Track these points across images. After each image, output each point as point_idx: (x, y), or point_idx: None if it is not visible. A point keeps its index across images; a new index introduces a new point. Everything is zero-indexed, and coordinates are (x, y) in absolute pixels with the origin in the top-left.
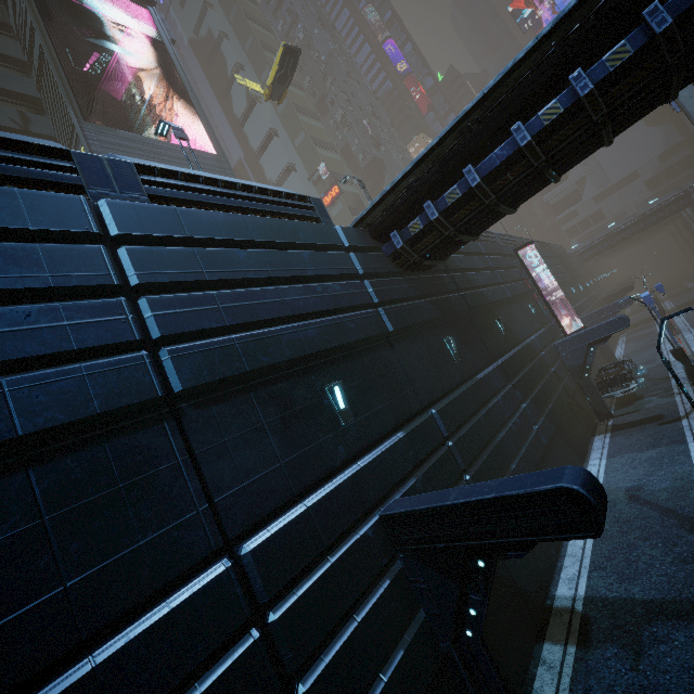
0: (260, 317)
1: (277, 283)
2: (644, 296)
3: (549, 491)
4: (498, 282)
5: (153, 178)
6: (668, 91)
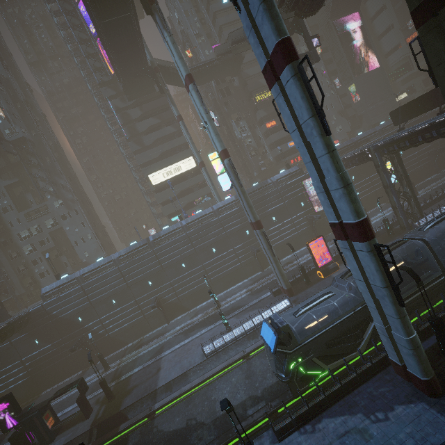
0: None
1: None
2: None
3: None
4: None
5: None
6: None
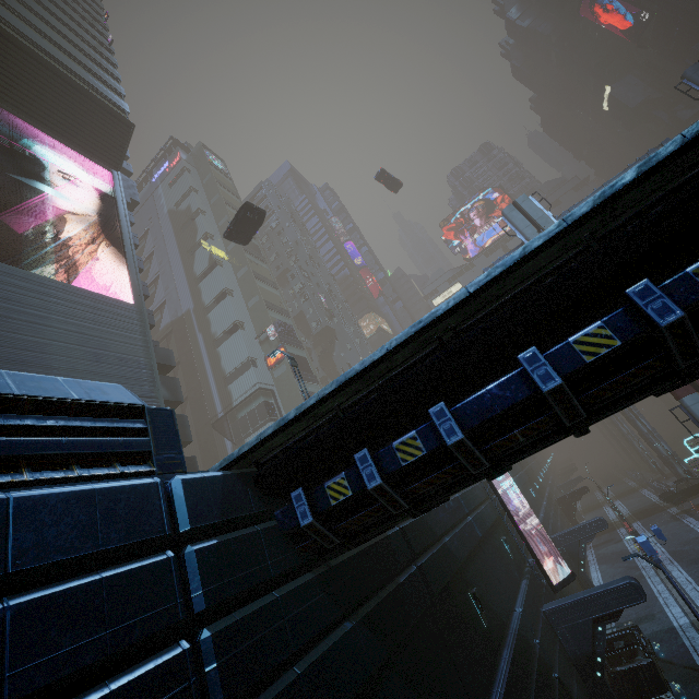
0: None
1: None
2: (642, 541)
3: None
4: (464, 514)
5: None
6: None
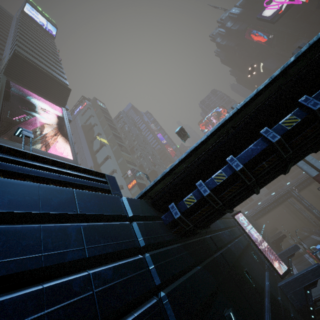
0: None
1: None
2: (319, 248)
3: None
4: (233, 238)
5: None
6: None
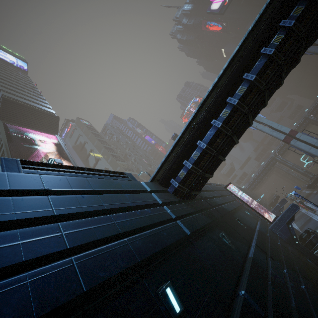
0: (97, 237)
1: (109, 213)
2: (293, 193)
3: None
4: (226, 201)
5: (31, 166)
6: (263, 102)
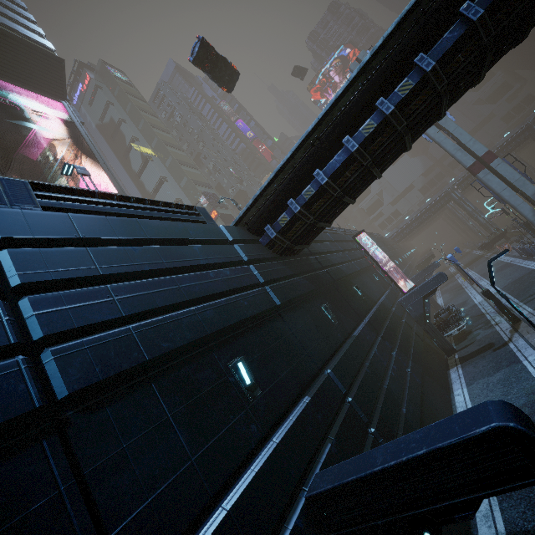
0: (158, 304)
1: (172, 273)
2: (449, 257)
3: (484, 434)
4: (348, 260)
5: (48, 193)
6: (439, 111)
